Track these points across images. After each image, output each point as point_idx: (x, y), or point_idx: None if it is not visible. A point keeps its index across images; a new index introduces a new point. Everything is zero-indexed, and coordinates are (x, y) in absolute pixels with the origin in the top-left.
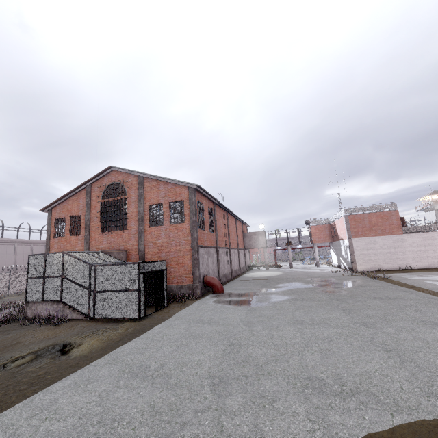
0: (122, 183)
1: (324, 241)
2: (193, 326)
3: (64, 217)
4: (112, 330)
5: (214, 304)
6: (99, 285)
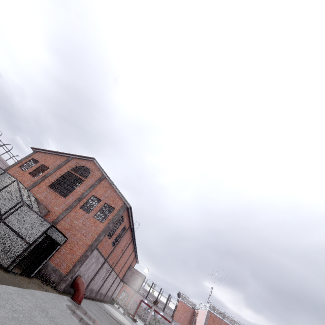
0: (91, 171)
1: (182, 324)
2: (37, 311)
3: (39, 161)
4: None
5: (65, 307)
6: (10, 219)
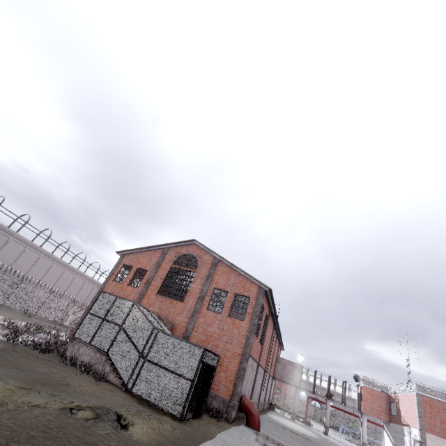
0: (198, 257)
1: (378, 416)
2: None
3: (132, 265)
4: (156, 420)
5: (258, 445)
6: (153, 354)
